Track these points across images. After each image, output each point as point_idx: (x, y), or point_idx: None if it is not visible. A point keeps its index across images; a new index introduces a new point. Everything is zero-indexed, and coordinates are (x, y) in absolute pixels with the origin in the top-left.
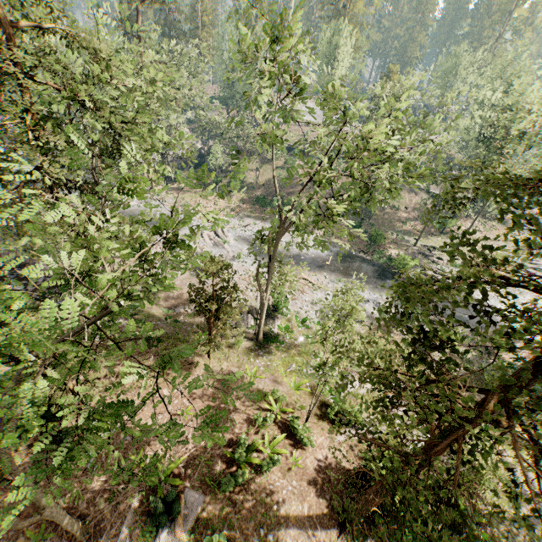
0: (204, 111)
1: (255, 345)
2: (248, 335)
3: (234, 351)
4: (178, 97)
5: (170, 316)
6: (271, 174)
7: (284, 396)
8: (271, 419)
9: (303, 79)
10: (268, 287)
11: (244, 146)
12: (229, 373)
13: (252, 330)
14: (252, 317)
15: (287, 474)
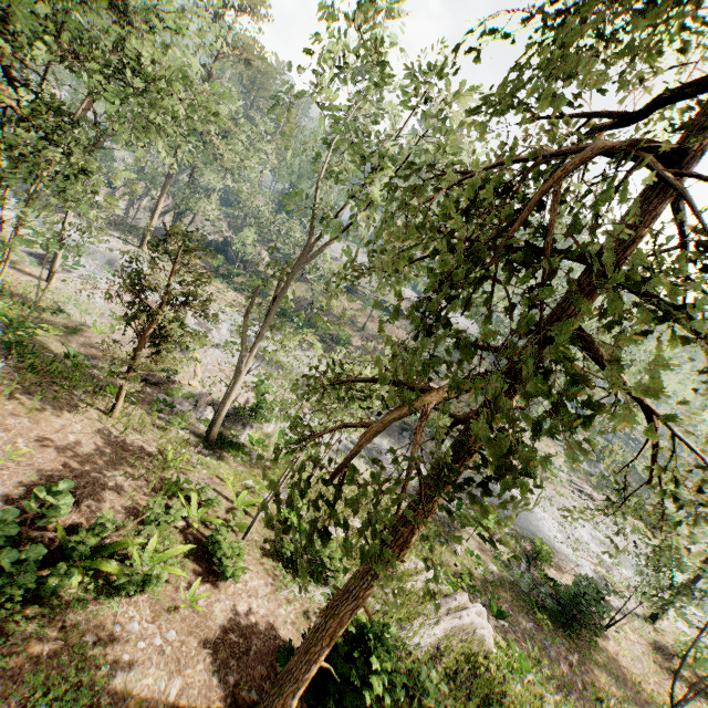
0: (250, 196)
1: (200, 442)
2: (195, 430)
3: (160, 432)
4: (226, 156)
5: (77, 355)
6: (305, 292)
7: (217, 499)
8: (178, 513)
9: (389, 36)
10: (256, 343)
11: (283, 248)
12: (135, 445)
13: (205, 426)
14: (213, 410)
15: (164, 615)
